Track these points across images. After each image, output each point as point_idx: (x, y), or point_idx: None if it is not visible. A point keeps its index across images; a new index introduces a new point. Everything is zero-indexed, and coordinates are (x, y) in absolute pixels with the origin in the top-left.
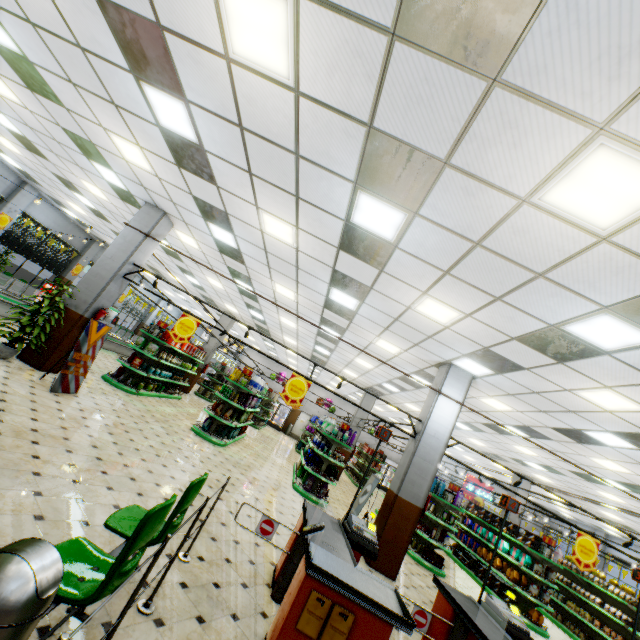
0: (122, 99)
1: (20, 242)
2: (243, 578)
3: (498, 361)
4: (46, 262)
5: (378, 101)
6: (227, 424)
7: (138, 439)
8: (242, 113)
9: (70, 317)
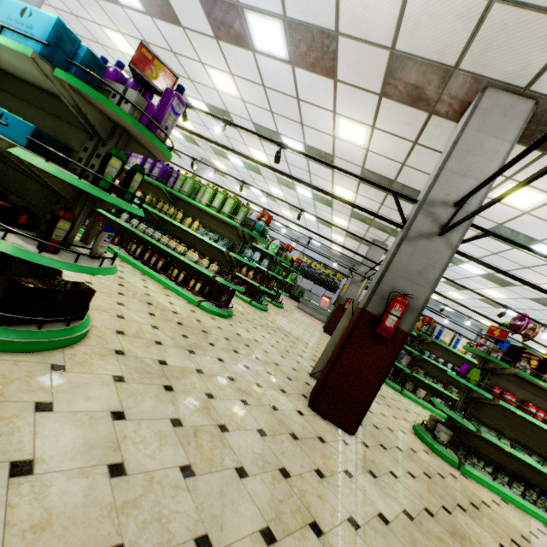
0: None
1: (305, 272)
2: None
3: None
4: (324, 284)
5: None
6: None
7: None
8: None
9: None
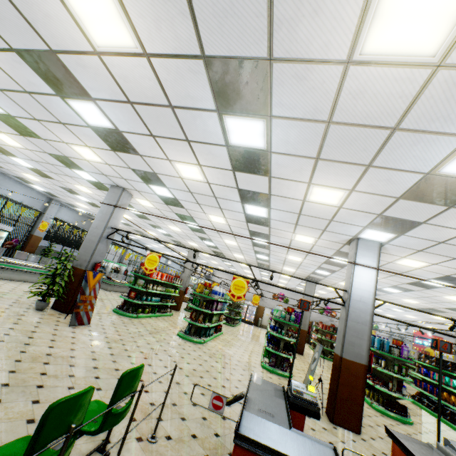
0: (63, 117)
1: (57, 236)
2: (206, 451)
3: (395, 223)
4: (75, 245)
5: (198, 31)
6: (201, 326)
7: (131, 348)
8: (125, 91)
9: (78, 273)
